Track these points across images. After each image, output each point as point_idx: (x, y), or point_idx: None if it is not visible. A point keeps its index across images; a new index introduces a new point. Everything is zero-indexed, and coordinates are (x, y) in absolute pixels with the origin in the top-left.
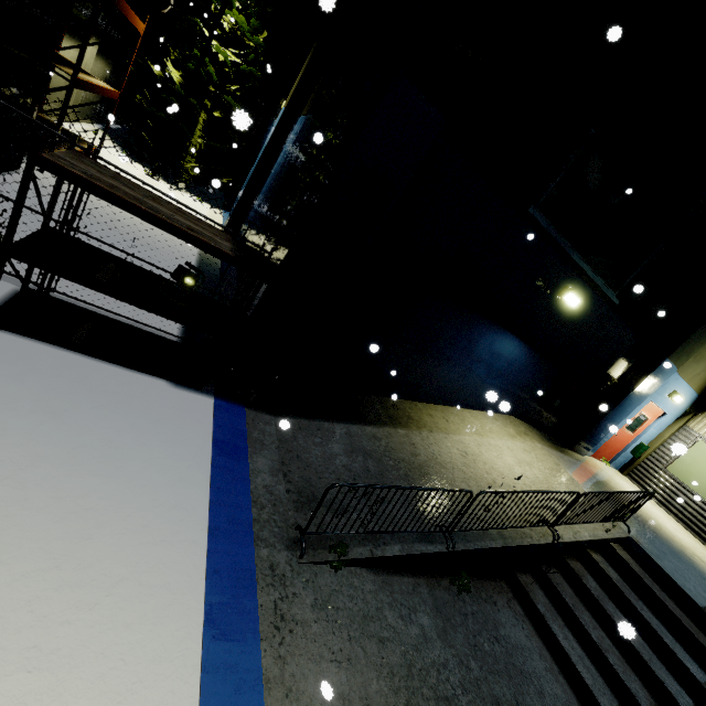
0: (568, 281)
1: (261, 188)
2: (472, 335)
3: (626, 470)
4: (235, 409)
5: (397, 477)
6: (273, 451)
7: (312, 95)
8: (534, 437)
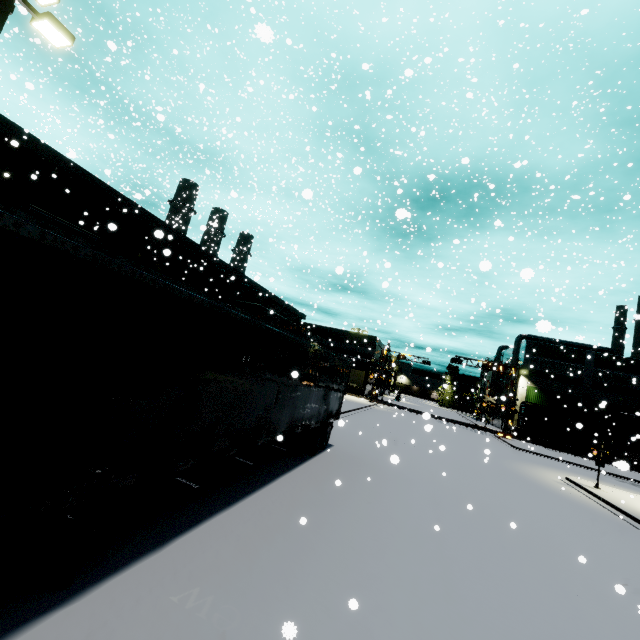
0: None
1: None
2: None
3: None
4: None
5: None
6: None
7: None
8: None
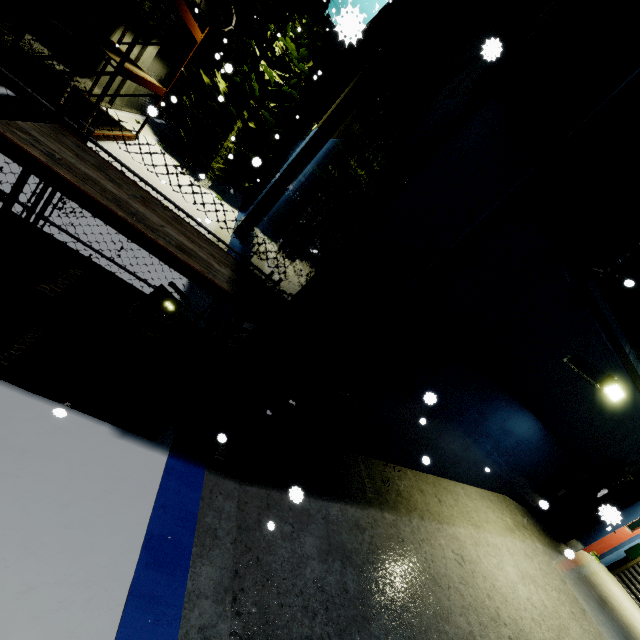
0: (608, 367)
1: (279, 198)
2: (486, 408)
3: (616, 569)
4: (191, 473)
5: (382, 603)
6: (226, 550)
7: (346, 121)
8: (533, 531)
